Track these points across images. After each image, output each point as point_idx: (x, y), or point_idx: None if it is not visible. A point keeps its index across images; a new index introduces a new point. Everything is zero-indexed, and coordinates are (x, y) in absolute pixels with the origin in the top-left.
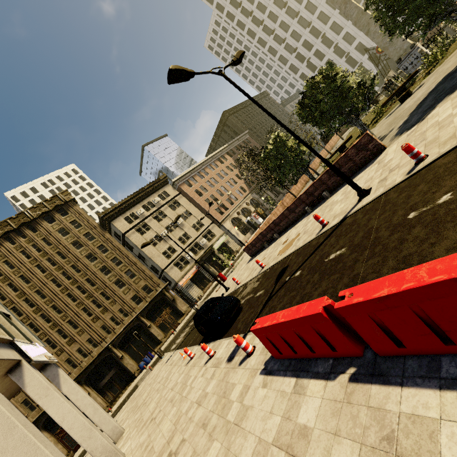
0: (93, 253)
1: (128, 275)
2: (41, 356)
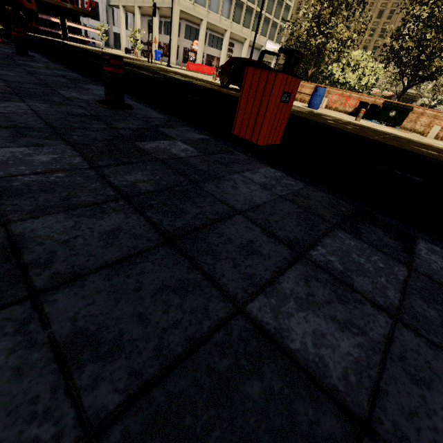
0: (384, 12)
1: (373, 49)
2: (271, 49)
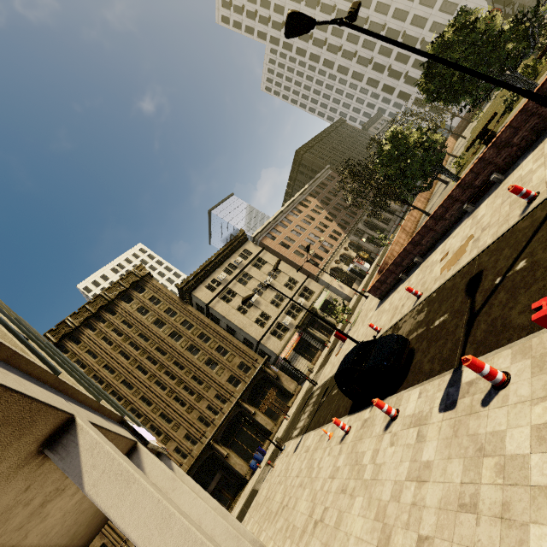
0: (177, 331)
1: (219, 352)
2: (154, 442)
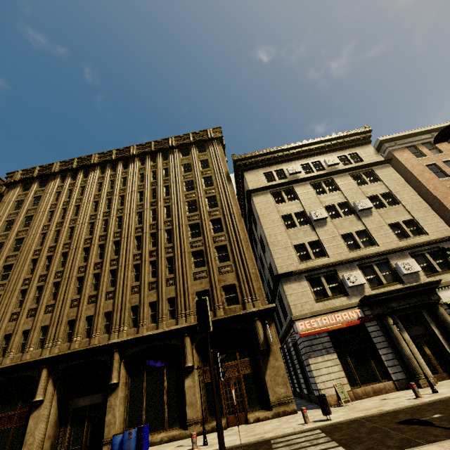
0: (197, 202)
1: (218, 252)
2: None
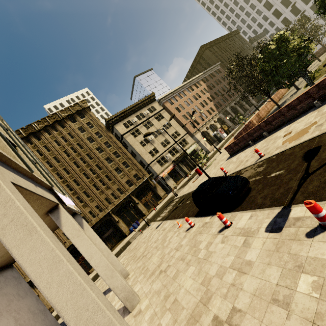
0: (101, 147)
1: (124, 165)
2: (72, 206)
